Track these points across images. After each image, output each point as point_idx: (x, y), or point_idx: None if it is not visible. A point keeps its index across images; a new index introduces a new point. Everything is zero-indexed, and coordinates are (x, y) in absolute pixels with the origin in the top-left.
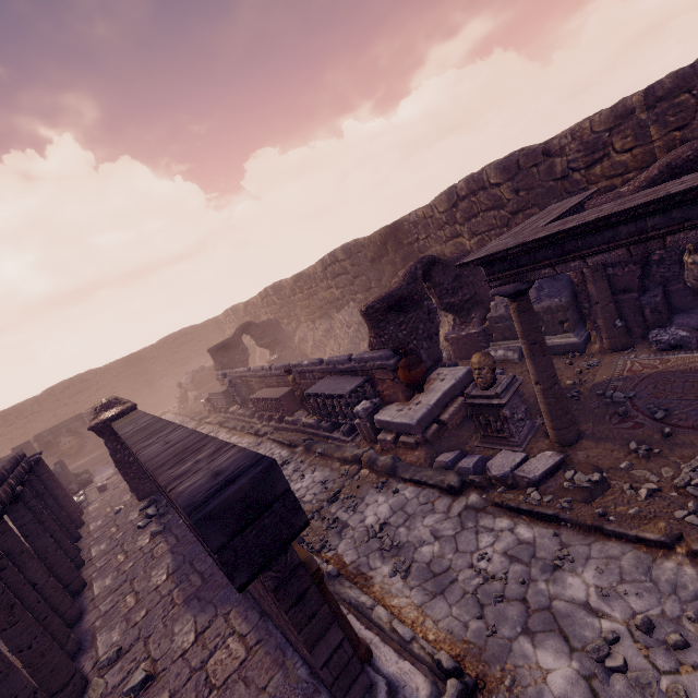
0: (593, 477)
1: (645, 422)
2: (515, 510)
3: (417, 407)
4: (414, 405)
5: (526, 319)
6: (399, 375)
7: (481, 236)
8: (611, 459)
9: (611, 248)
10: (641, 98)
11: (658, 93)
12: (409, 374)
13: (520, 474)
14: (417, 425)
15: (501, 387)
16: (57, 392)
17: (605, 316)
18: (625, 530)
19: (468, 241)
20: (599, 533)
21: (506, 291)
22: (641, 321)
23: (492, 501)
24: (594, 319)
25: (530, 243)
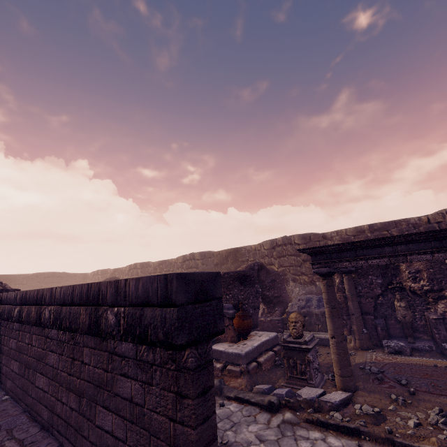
0: (375, 409)
1: (396, 385)
2: (324, 425)
3: (244, 345)
4: (242, 344)
5: (331, 291)
6: (235, 322)
7: (285, 267)
8: (381, 404)
9: (380, 257)
10: (368, 227)
11: (375, 227)
12: (242, 321)
13: (324, 400)
14: (244, 356)
15: (308, 338)
16: None
17: (358, 324)
18: (410, 442)
19: (277, 269)
20: (391, 446)
21: (323, 271)
22: (376, 334)
23: (303, 419)
24: (349, 327)
25: (341, 245)
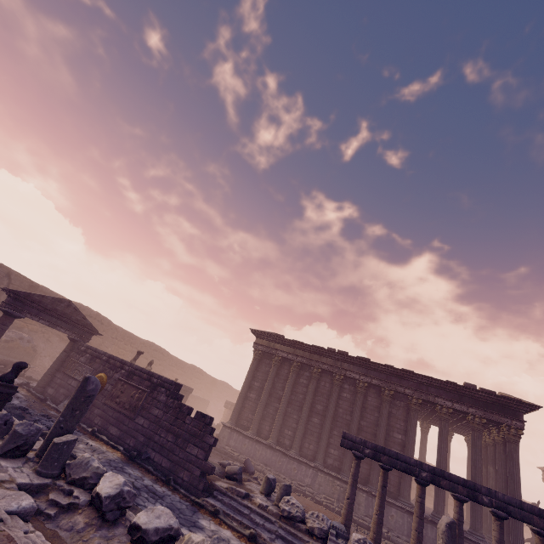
0: None
1: None
2: None
3: None
4: None
5: None
6: None
7: None
8: None
9: None
10: None
11: None
12: None
13: None
14: None
15: None
16: (196, 370)
17: None
18: None
19: None
20: None
21: None
22: None
23: None
24: None
25: None
